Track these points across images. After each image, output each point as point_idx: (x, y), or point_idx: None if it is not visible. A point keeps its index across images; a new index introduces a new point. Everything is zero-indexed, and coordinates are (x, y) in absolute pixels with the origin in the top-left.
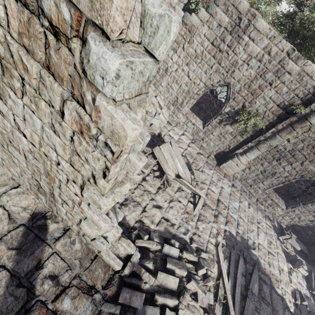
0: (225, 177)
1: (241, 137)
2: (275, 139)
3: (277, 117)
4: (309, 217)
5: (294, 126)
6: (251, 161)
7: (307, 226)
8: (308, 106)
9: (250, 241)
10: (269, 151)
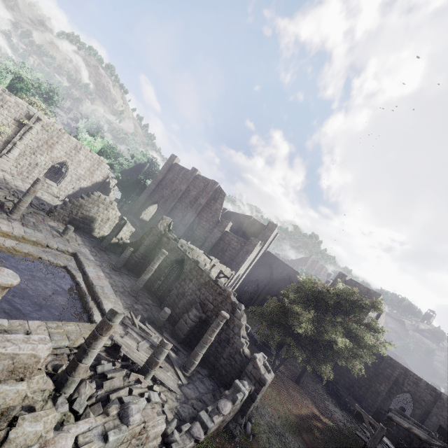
0: (3, 172)
1: (1, 142)
2: (23, 139)
3: (18, 127)
4: (71, 187)
5: (29, 131)
6: (17, 157)
7: (74, 193)
8: (30, 120)
9: (38, 196)
10: (25, 148)
